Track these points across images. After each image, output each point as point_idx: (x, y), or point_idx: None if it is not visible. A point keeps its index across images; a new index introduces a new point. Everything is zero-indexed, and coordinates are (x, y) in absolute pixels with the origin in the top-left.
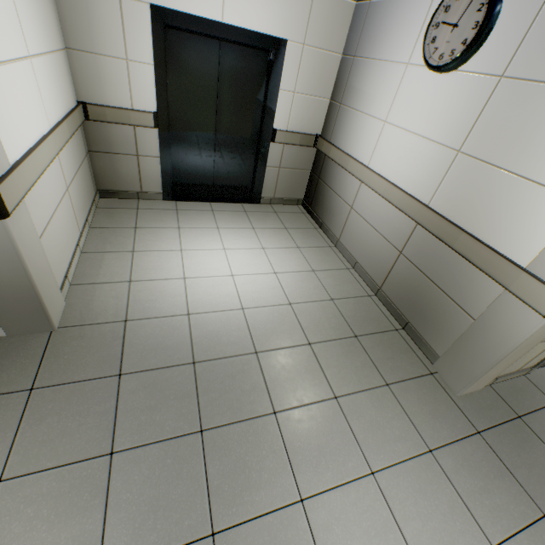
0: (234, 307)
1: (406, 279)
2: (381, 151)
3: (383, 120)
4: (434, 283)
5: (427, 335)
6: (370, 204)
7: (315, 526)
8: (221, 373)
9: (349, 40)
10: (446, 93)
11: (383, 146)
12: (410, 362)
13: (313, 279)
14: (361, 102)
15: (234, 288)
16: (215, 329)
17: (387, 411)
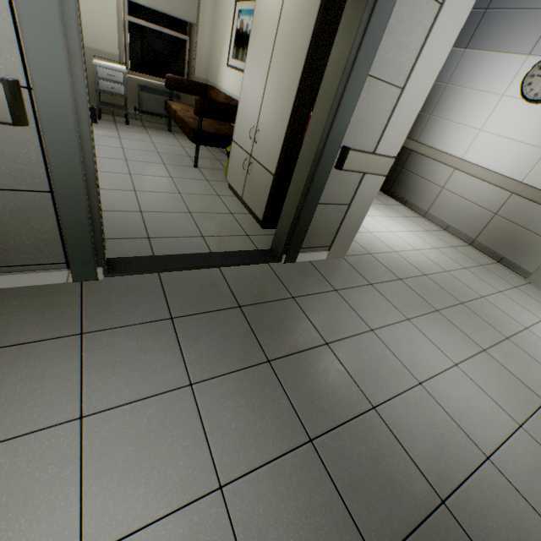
0: (412, 249)
1: (501, 230)
2: (476, 149)
3: (478, 129)
4: (526, 229)
5: (520, 263)
6: (463, 185)
7: (539, 336)
8: (442, 280)
9: (441, 72)
10: (537, 116)
11: (478, 146)
12: (515, 278)
13: (432, 236)
14: (454, 116)
15: (400, 239)
16: (416, 260)
17: (526, 298)
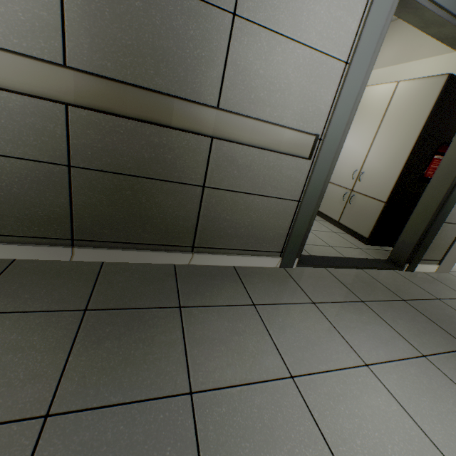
0: None
1: None
2: None
3: None
4: None
5: None
6: None
7: None
8: None
9: None
10: None
11: None
12: None
13: None
14: None
15: None
16: None
17: None
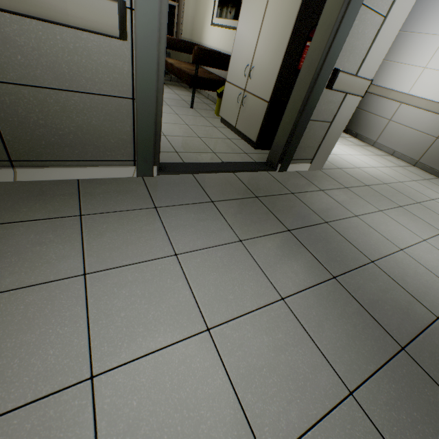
0: (370, 167)
1: None
2: (421, 84)
3: (423, 67)
4: None
5: None
6: (408, 116)
7: None
8: (398, 187)
9: None
10: None
11: (422, 82)
12: None
13: (383, 158)
14: (401, 58)
15: (359, 160)
16: (375, 174)
17: None
